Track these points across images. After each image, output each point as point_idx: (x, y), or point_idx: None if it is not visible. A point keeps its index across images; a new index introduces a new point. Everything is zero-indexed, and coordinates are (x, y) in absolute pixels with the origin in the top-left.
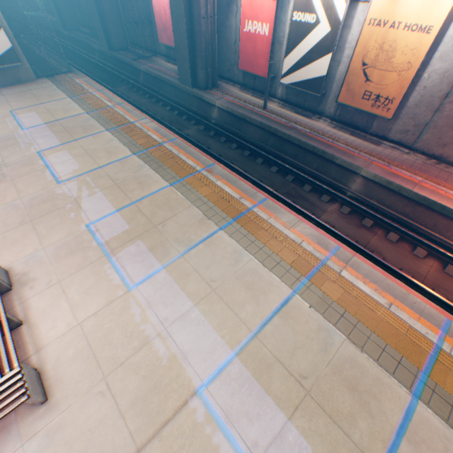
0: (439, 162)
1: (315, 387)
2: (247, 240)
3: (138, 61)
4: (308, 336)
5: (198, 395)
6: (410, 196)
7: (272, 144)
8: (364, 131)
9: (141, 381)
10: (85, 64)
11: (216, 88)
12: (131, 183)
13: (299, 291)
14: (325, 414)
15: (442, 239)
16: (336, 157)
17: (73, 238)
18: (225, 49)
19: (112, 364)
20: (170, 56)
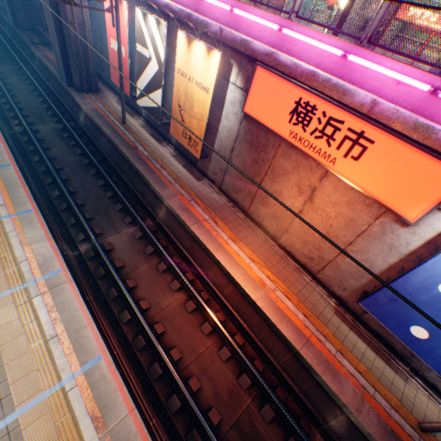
0: (236, 206)
1: None
2: None
3: (38, 46)
4: None
5: None
6: (190, 231)
7: (116, 159)
8: (195, 165)
9: None
10: None
11: (94, 92)
12: None
13: None
14: None
15: (203, 275)
16: (151, 183)
17: None
18: (108, 59)
19: None
20: None
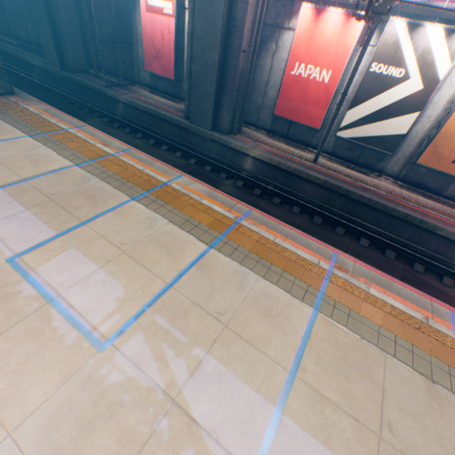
0: None
1: None
2: None
3: (112, 89)
4: None
5: None
6: None
7: (341, 207)
8: (436, 193)
9: None
10: (20, 83)
11: (239, 132)
12: (251, 318)
13: None
14: None
15: None
16: (441, 228)
17: None
18: (249, 89)
19: None
20: (156, 88)
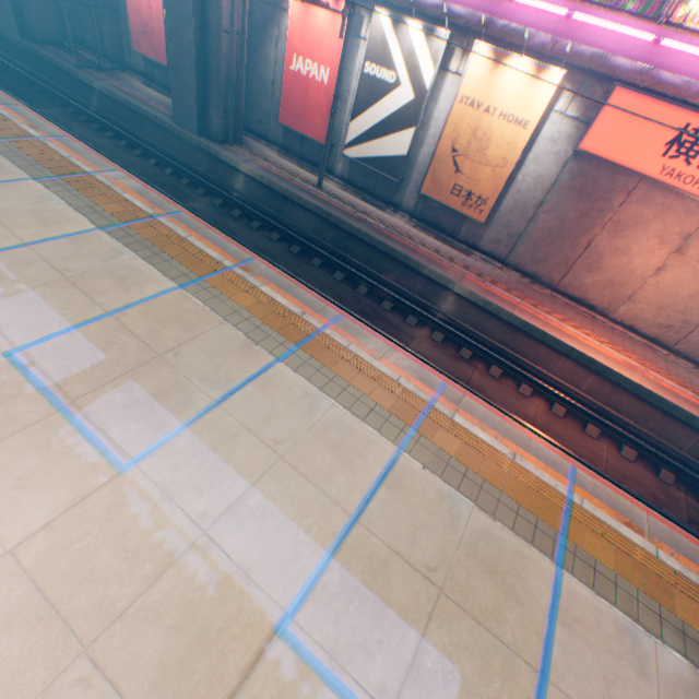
0: (534, 282)
1: (449, 580)
2: (323, 376)
3: (88, 72)
4: (429, 509)
5: (280, 635)
6: (510, 320)
7: (334, 240)
8: (452, 236)
9: (168, 638)
10: None
11: (240, 144)
12: (100, 279)
13: (407, 448)
14: (467, 615)
15: (544, 373)
16: (423, 266)
17: None
18: (256, 88)
19: (100, 620)
20: (153, 78)
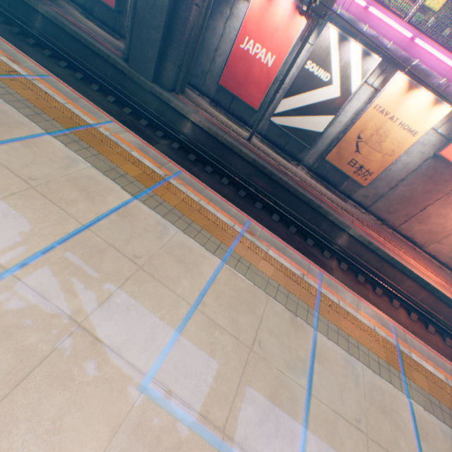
0: (383, 223)
1: None
2: (342, 338)
3: None
4: (446, 449)
5: None
6: (382, 255)
7: (264, 185)
8: (335, 187)
9: None
10: None
11: (183, 93)
12: (166, 263)
13: (409, 394)
14: None
15: (399, 289)
16: (331, 214)
17: (131, 437)
18: (199, 49)
19: None
20: (91, 11)
